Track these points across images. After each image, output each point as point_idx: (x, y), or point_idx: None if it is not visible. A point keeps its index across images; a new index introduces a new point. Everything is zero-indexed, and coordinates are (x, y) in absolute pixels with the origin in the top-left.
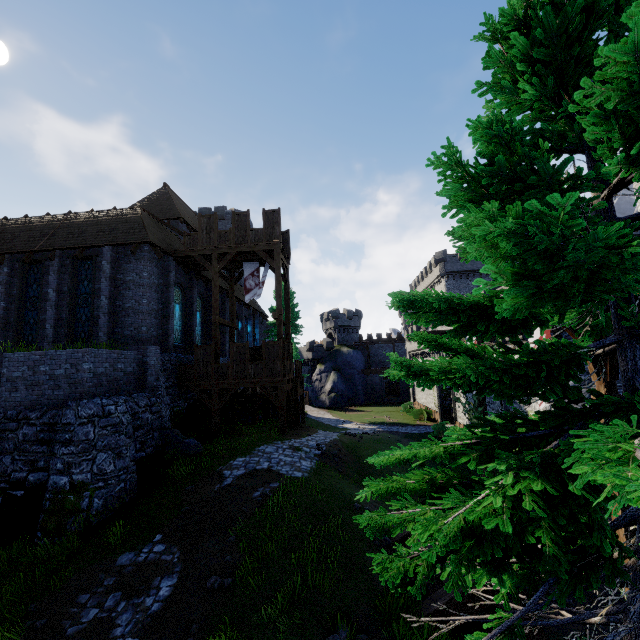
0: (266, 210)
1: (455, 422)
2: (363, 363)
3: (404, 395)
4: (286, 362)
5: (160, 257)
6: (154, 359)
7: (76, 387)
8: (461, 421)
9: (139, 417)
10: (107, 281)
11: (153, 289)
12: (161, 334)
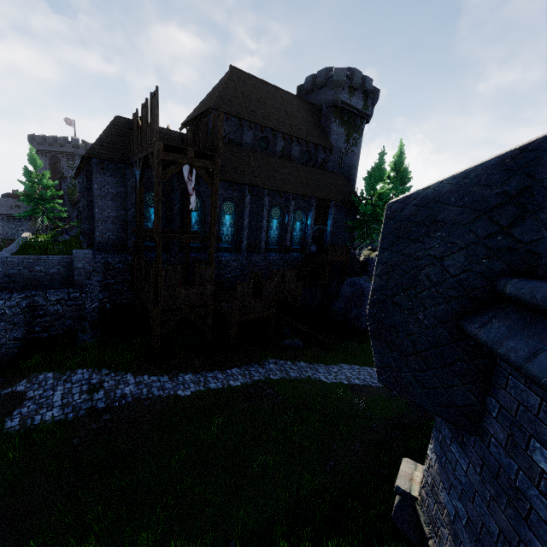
0: (151, 95)
1: None
2: None
3: None
4: (171, 290)
5: (102, 169)
6: (83, 262)
7: None
8: None
9: (43, 308)
10: (85, 192)
11: (109, 198)
12: (125, 237)
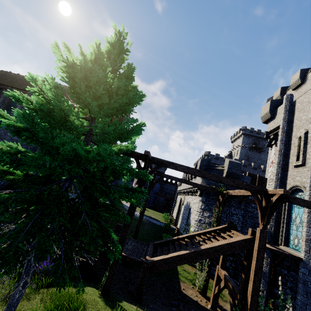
0: None
1: (176, 226)
2: (158, 190)
3: (171, 211)
4: None
5: None
6: None
7: (2, 140)
8: (178, 226)
9: None
10: None
11: None
12: None
